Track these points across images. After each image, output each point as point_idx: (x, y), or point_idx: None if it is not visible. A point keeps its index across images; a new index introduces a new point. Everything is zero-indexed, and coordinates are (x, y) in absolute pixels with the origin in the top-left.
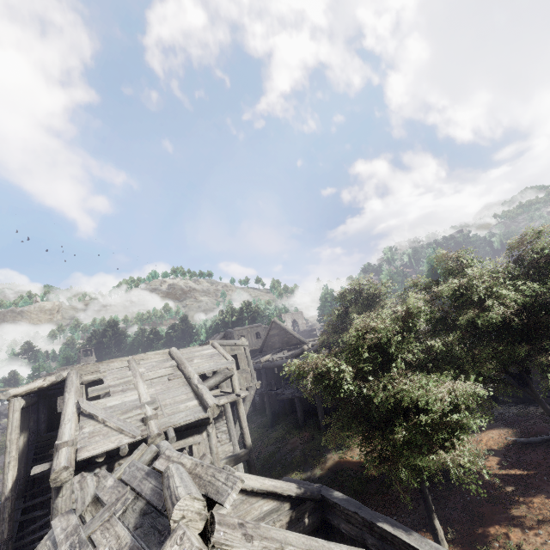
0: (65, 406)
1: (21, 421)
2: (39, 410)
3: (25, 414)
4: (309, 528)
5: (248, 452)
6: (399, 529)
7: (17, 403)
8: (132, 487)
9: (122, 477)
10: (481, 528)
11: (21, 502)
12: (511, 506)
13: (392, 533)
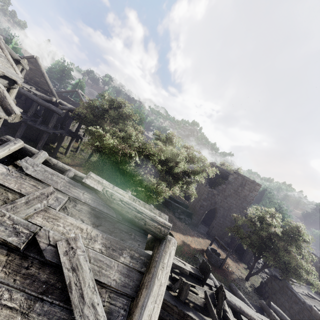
0: None
1: None
2: None
3: None
4: None
5: None
6: None
7: None
8: (59, 189)
9: (26, 171)
10: None
11: None
12: None
13: None
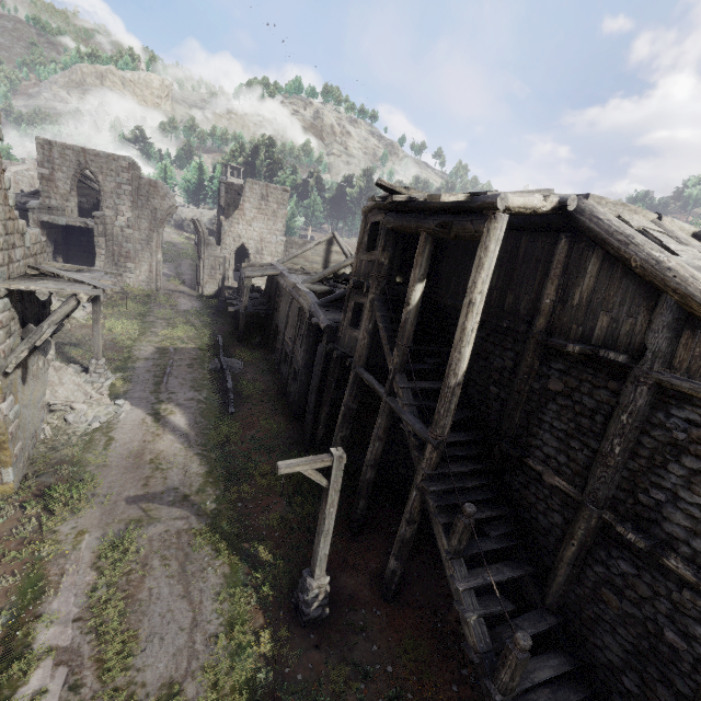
0: None
1: (425, 257)
2: (397, 245)
3: (431, 247)
4: None
5: None
6: None
7: (503, 226)
8: None
9: None
10: None
11: (404, 378)
12: None
13: None
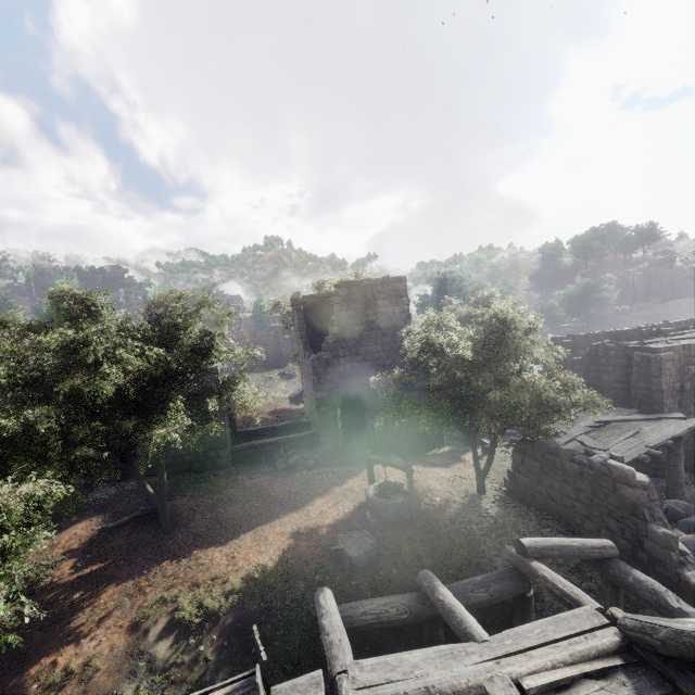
0: None
1: None
2: None
3: None
4: None
5: None
6: None
7: None
8: None
9: None
10: (19, 677)
11: None
12: (73, 618)
13: None
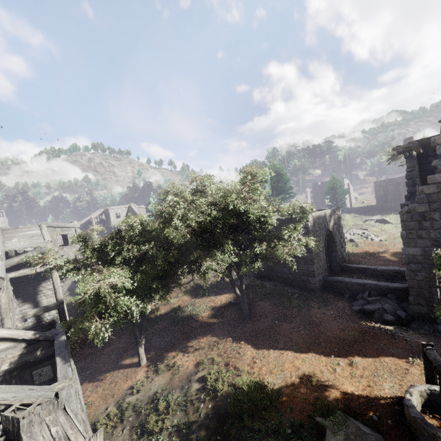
0: None
1: None
2: None
3: None
4: (42, 356)
5: (58, 304)
6: (63, 361)
7: None
8: None
9: None
10: (167, 352)
11: None
12: (191, 341)
13: (57, 363)
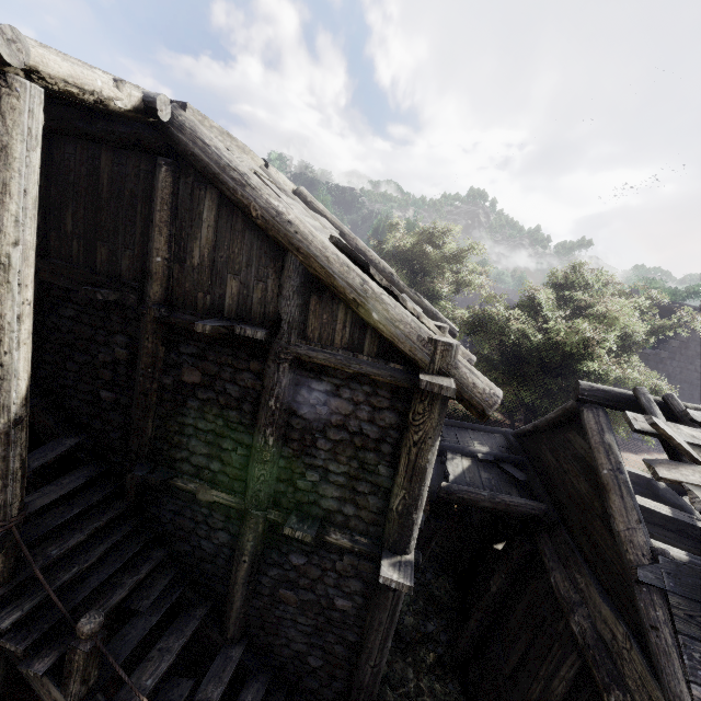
0: (321, 242)
1: None
2: None
3: None
4: None
5: None
6: None
7: (38, 111)
8: None
9: None
10: None
11: None
12: None
13: None
